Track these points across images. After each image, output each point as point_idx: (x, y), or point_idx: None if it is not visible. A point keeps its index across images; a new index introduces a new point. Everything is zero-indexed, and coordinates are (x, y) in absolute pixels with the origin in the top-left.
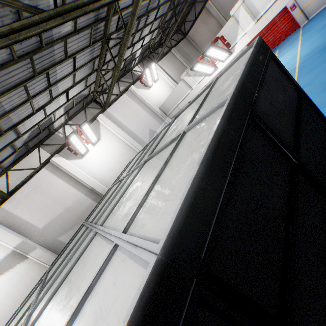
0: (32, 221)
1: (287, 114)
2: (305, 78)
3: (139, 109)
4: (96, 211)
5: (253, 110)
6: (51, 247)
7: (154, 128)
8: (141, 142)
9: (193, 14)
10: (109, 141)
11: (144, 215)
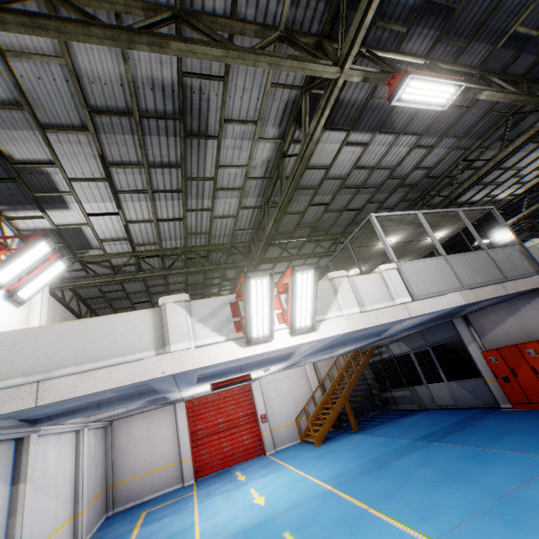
0: None
1: None
2: (396, 503)
3: None
4: None
5: None
6: None
7: None
8: None
9: None
10: None
11: None
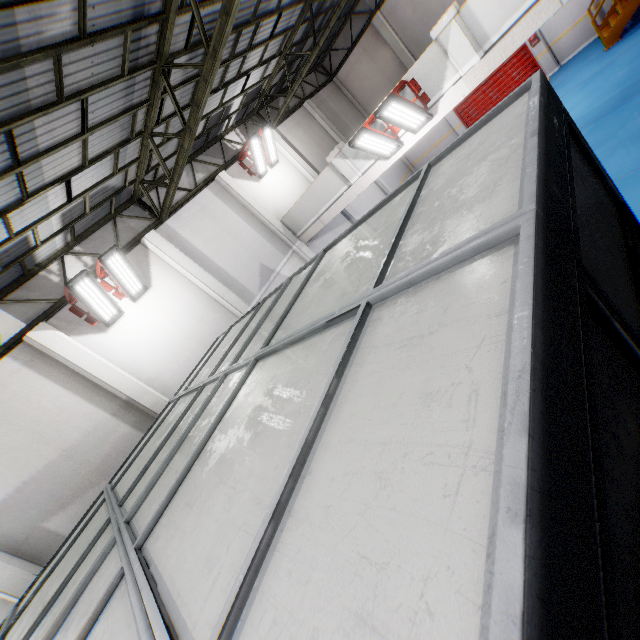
0: None
1: (617, 264)
2: None
3: (238, 222)
4: (136, 463)
5: (580, 263)
6: (24, 549)
7: (271, 263)
8: (243, 292)
9: (347, 36)
10: (170, 292)
11: (276, 639)
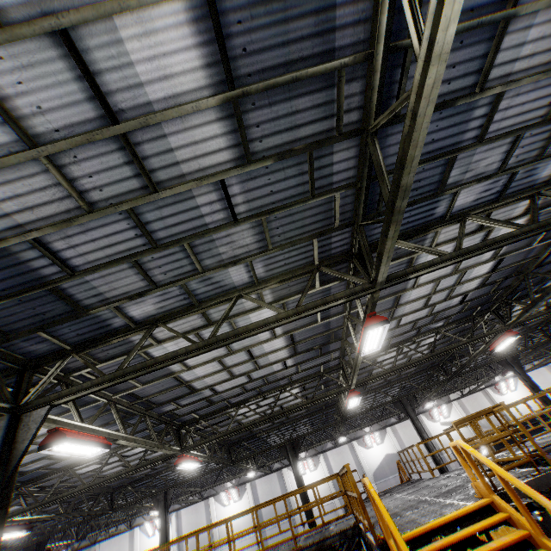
0: (471, 412)
1: None
2: None
3: None
4: None
5: None
6: None
7: None
8: None
9: None
10: (522, 393)
11: None
